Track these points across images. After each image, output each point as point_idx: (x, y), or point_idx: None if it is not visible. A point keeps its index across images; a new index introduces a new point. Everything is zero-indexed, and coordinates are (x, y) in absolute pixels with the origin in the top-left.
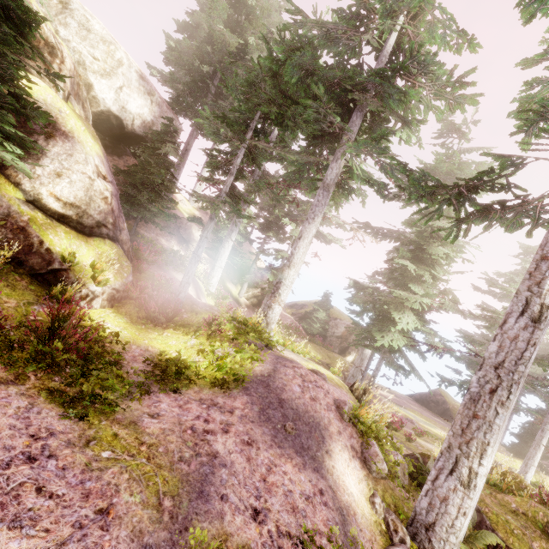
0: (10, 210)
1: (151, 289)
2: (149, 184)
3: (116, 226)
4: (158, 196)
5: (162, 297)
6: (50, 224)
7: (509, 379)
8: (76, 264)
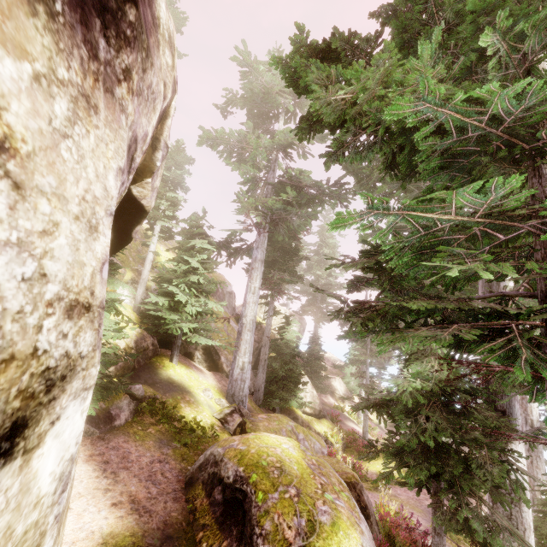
0: (302, 420)
1: (352, 439)
2: (316, 373)
3: (323, 408)
4: (319, 376)
5: (361, 443)
6: (311, 420)
7: (534, 455)
8: (328, 436)
